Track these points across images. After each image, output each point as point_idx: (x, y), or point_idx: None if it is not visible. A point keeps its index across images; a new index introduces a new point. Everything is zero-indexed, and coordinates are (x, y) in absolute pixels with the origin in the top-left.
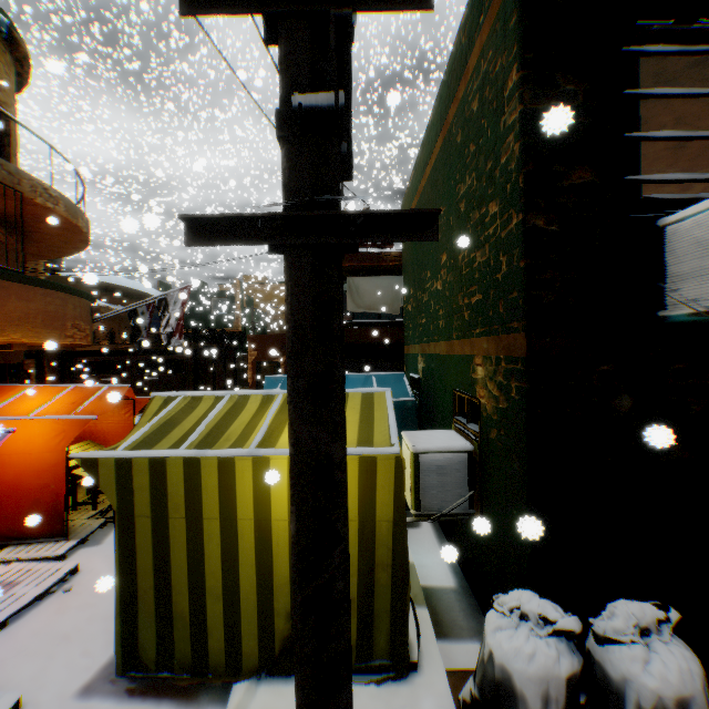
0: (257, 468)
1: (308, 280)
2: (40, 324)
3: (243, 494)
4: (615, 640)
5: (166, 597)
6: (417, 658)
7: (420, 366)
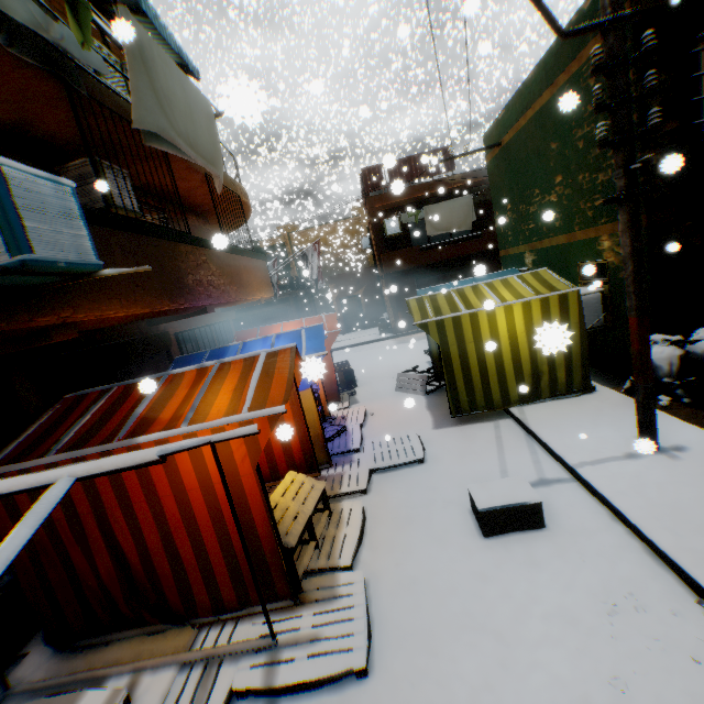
0: (506, 311)
1: (631, 208)
2: (265, 284)
3: (501, 325)
4: (697, 340)
5: (469, 379)
6: (593, 386)
7: (528, 260)
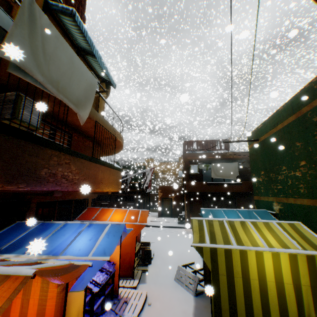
0: (273, 257)
1: None
2: (115, 184)
3: (267, 268)
4: None
5: (234, 315)
6: None
7: (275, 207)
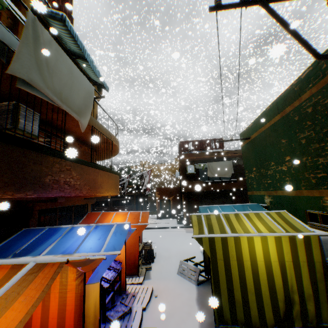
0: (262, 240)
1: None
2: (114, 187)
3: (258, 251)
4: None
5: (231, 292)
6: None
7: (267, 200)
